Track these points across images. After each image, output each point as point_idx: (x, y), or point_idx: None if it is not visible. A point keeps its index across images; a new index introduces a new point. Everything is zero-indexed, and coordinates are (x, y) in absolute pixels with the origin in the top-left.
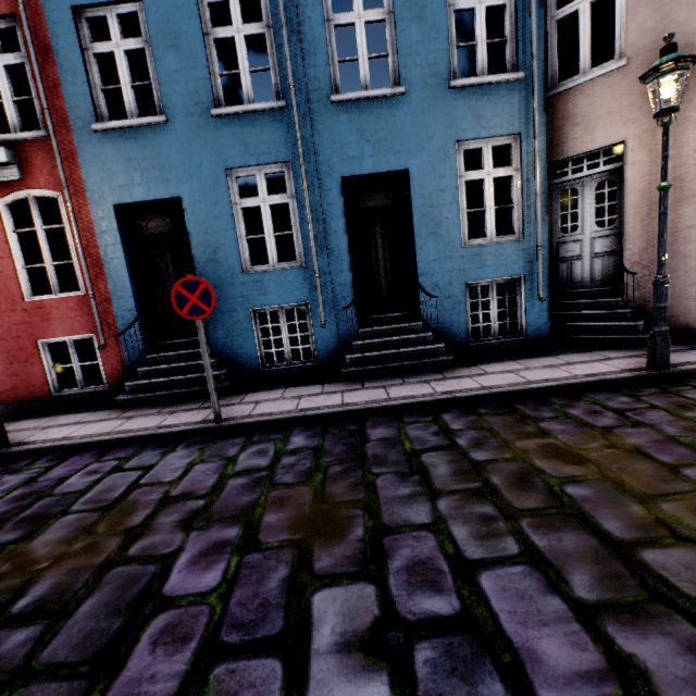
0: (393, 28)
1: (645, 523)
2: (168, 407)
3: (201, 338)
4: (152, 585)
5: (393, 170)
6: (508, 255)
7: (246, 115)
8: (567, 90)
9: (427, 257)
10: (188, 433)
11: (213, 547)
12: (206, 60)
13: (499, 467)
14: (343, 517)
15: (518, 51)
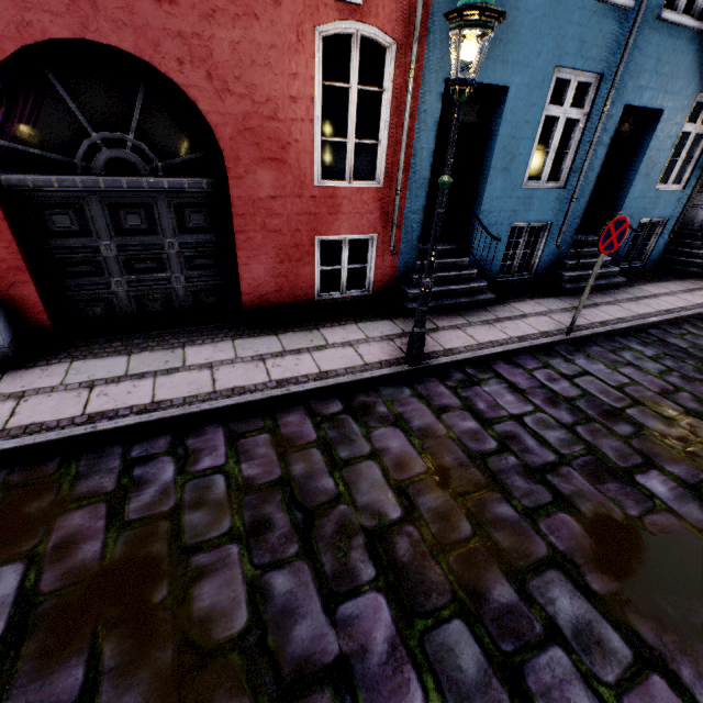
0: None
1: None
2: (465, 316)
3: (596, 269)
4: None
5: (655, 108)
6: (671, 201)
7: (598, 4)
8: None
9: (634, 194)
10: (552, 344)
11: None
12: None
13: None
14: None
15: None
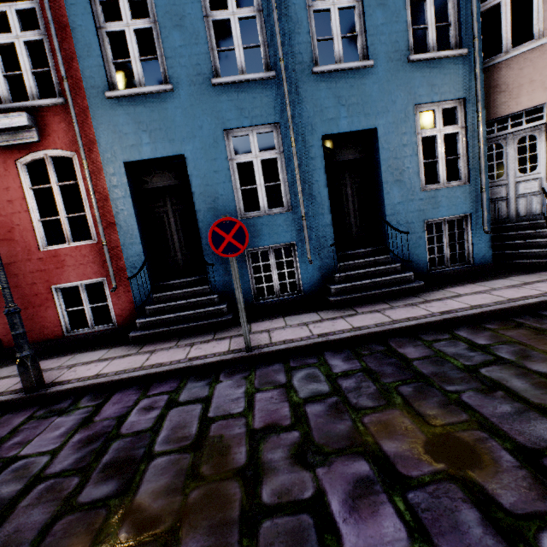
0: (361, 13)
1: None
2: (181, 340)
3: (234, 274)
4: (328, 542)
5: (364, 128)
6: (457, 196)
7: (241, 84)
8: (492, 65)
9: (393, 200)
10: (222, 363)
11: (358, 486)
12: (206, 37)
13: None
14: (470, 440)
15: (461, 32)
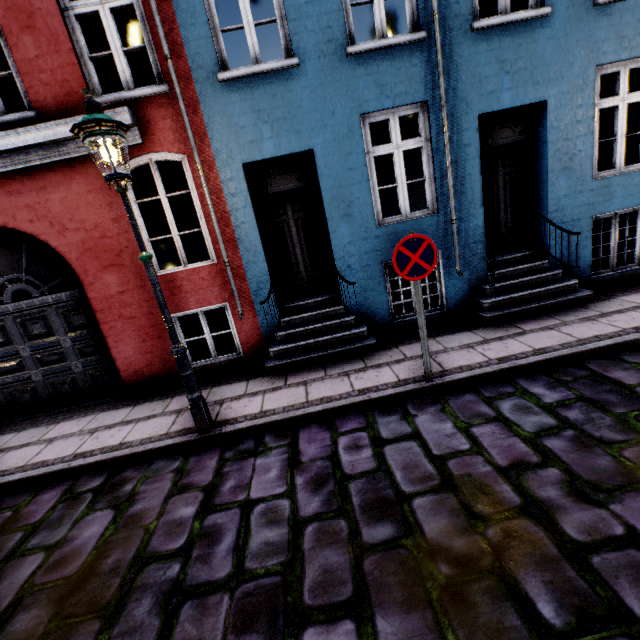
0: None
1: None
2: (328, 369)
3: (418, 299)
4: None
5: (530, 102)
6: (635, 184)
7: (382, 51)
8: None
9: (558, 193)
10: (402, 395)
11: None
12: None
13: None
14: None
15: None
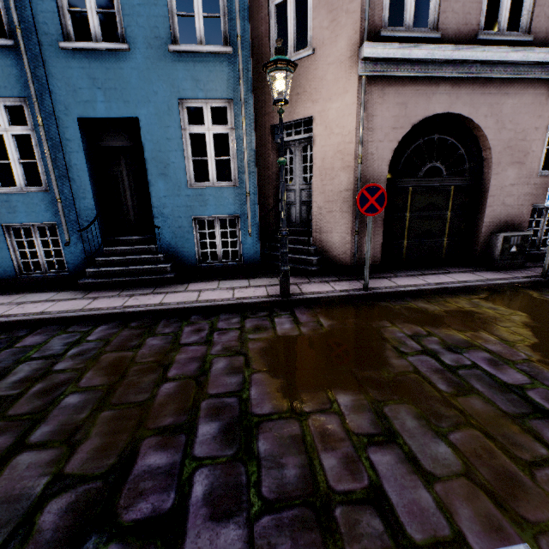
0: None
1: (66, 429)
2: None
3: None
4: None
5: (124, 116)
6: (226, 197)
7: None
8: None
9: (159, 193)
10: None
11: None
12: None
13: (58, 376)
14: None
15: (228, 28)
